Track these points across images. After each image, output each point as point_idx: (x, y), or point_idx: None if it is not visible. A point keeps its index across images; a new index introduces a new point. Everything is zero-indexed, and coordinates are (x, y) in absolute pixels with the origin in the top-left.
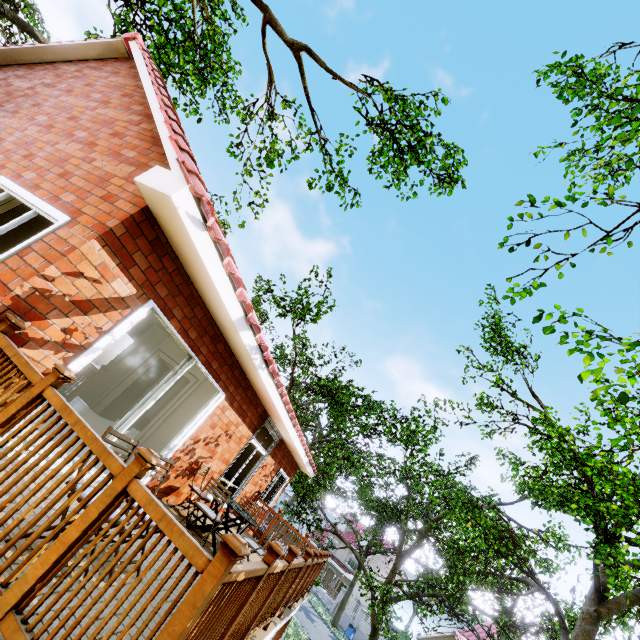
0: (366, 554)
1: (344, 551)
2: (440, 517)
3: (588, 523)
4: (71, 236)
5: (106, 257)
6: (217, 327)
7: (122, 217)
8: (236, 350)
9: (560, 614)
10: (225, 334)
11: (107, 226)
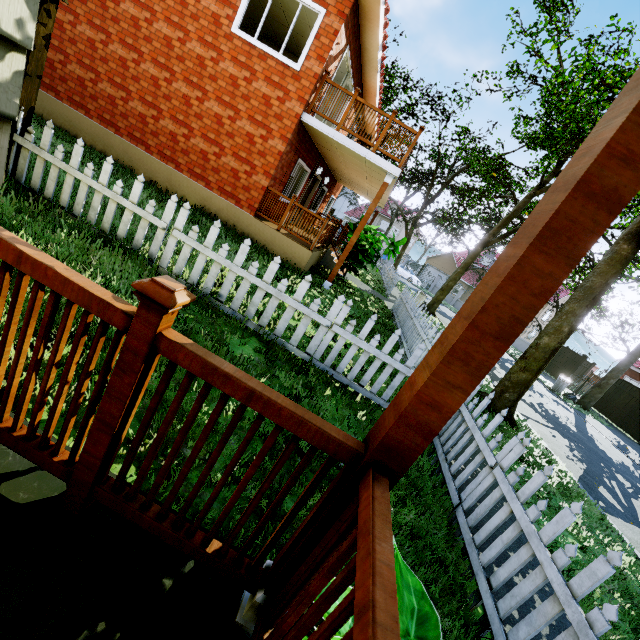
0: (396, 215)
1: (376, 220)
2: (459, 172)
3: (545, 144)
4: (332, 23)
5: (343, 30)
6: (360, 49)
7: (349, 6)
8: (366, 62)
9: (516, 202)
10: (364, 53)
11: (345, 14)
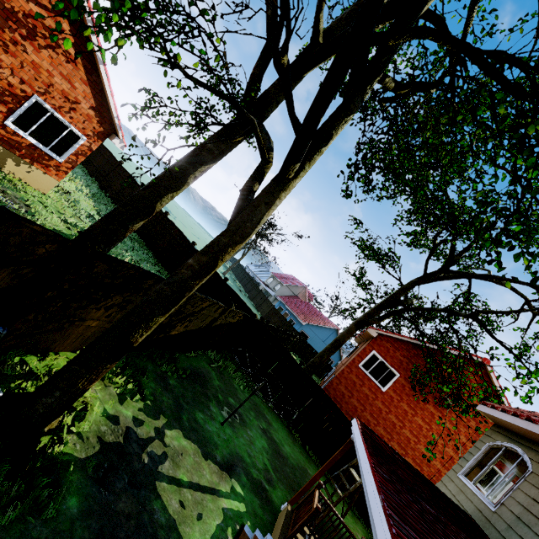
0: None
1: None
2: None
3: None
4: None
5: None
6: None
7: None
8: None
9: None
10: None
11: None
